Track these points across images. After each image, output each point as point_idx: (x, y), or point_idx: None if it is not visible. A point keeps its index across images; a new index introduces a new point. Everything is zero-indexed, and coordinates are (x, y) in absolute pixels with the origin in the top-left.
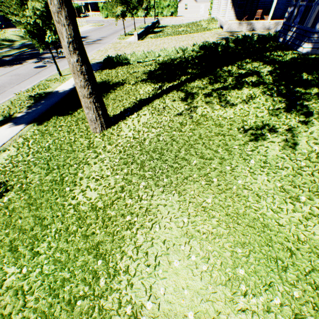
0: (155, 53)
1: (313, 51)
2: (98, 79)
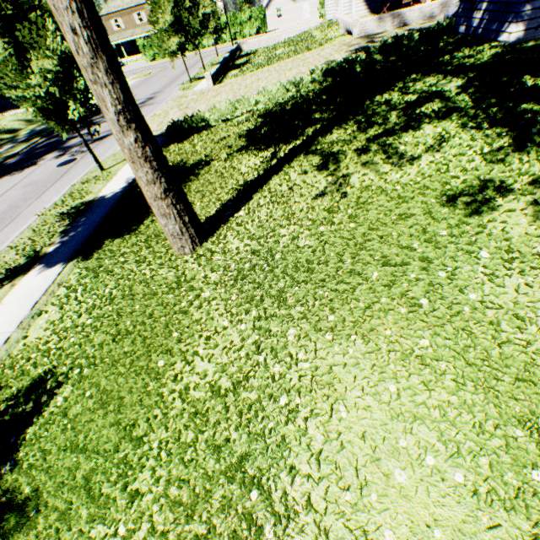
0: (250, 100)
1: (528, 34)
2: None
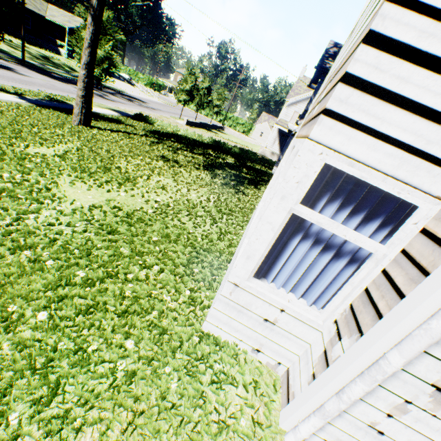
0: (178, 129)
1: None
2: (116, 118)
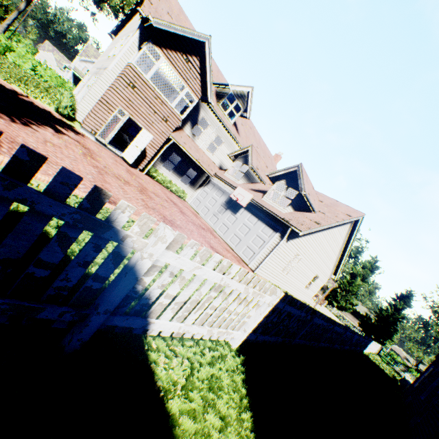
0: None
1: None
2: None
